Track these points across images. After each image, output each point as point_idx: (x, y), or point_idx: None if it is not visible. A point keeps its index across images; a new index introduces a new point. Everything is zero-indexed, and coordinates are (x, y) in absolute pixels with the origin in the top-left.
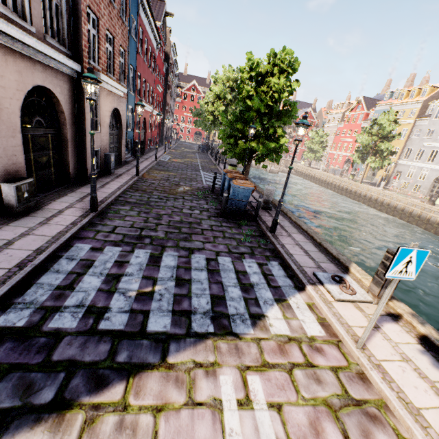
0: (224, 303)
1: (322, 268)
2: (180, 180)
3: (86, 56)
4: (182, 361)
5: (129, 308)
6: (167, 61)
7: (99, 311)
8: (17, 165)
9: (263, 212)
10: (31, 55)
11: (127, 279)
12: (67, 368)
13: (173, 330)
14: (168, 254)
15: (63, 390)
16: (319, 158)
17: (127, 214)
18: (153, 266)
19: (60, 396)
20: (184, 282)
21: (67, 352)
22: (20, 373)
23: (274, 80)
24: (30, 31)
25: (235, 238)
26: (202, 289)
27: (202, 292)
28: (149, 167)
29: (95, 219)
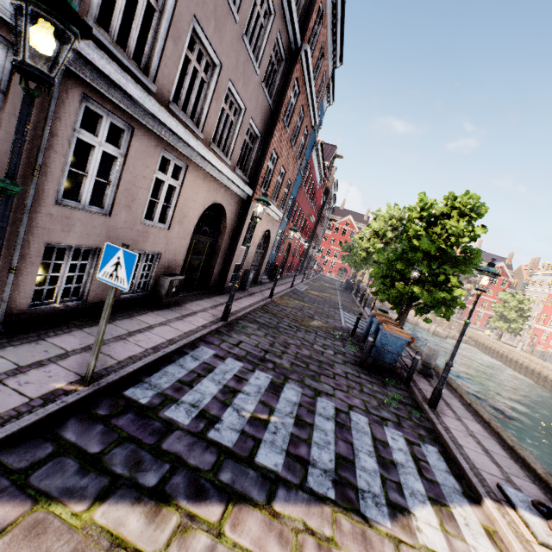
0: (353, 470)
1: (514, 484)
2: (314, 313)
3: (260, 184)
4: (289, 515)
5: (241, 428)
6: (325, 195)
7: (211, 418)
8: (177, 263)
9: (419, 377)
10: (221, 181)
11: (244, 397)
12: (172, 462)
13: (285, 474)
14: (290, 387)
15: (165, 482)
16: (516, 331)
17: (254, 332)
18: (272, 393)
19: (162, 486)
20: (305, 424)
21: (175, 446)
22: (134, 446)
23: (451, 223)
24: (227, 164)
25: (376, 396)
26: (325, 440)
27: (325, 445)
28: (284, 292)
29: (222, 328)
